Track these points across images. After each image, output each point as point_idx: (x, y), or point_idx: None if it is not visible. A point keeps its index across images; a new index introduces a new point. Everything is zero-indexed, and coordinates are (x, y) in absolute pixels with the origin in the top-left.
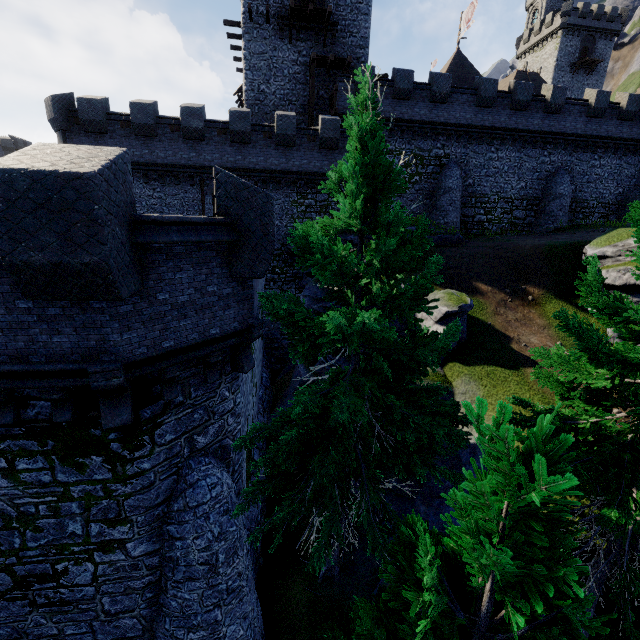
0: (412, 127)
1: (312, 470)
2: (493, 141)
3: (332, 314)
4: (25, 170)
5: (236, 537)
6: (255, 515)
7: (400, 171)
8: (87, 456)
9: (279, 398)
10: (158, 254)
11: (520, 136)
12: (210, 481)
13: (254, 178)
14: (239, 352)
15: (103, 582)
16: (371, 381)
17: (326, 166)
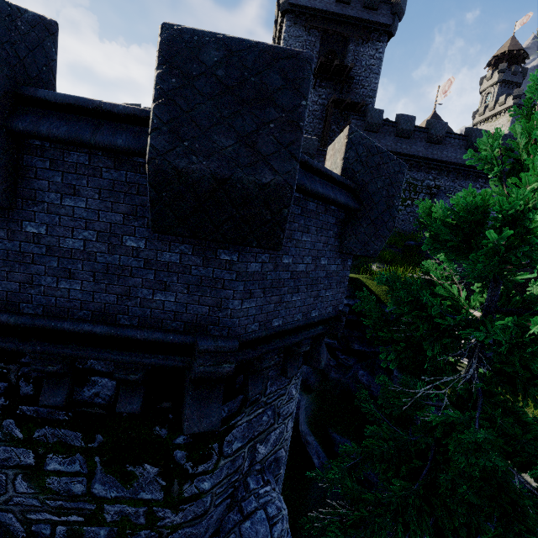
0: (409, 160)
1: None
2: (478, 179)
3: None
4: (222, 34)
5: None
6: None
7: None
8: (139, 463)
9: None
10: (295, 206)
11: None
12: (270, 513)
13: None
14: (318, 342)
15: None
16: None
17: None
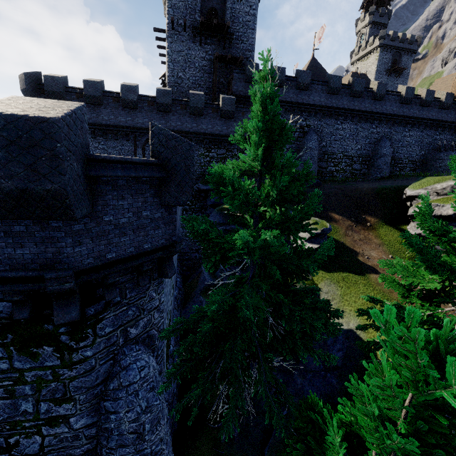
0: (284, 105)
1: (224, 355)
2: (339, 117)
3: (241, 233)
4: (0, 113)
5: (159, 409)
6: (172, 389)
7: (288, 129)
8: (40, 347)
9: (189, 297)
10: (105, 185)
11: (357, 114)
12: (140, 364)
13: None
14: (164, 262)
15: (48, 451)
16: (264, 284)
17: (225, 130)
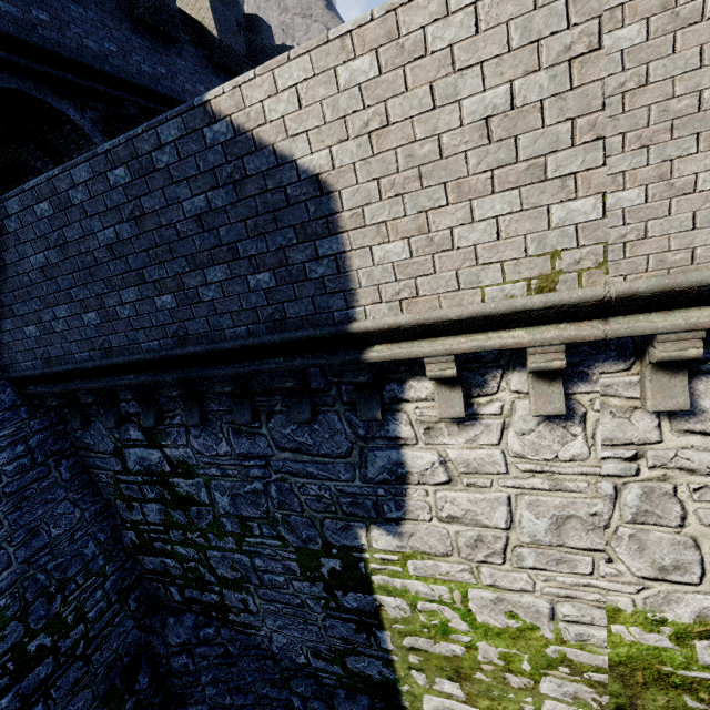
0: None
1: None
2: None
3: None
4: None
5: None
6: None
7: None
8: None
9: None
10: None
11: None
12: None
13: (95, 104)
14: None
15: None
16: None
17: None
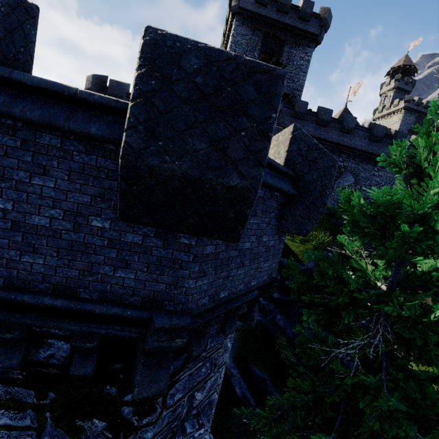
0: (325, 144)
1: None
2: (377, 164)
3: None
4: (204, 44)
5: None
6: None
7: None
8: (88, 418)
9: None
10: None
11: None
12: None
13: None
14: (252, 303)
15: None
16: None
17: None
